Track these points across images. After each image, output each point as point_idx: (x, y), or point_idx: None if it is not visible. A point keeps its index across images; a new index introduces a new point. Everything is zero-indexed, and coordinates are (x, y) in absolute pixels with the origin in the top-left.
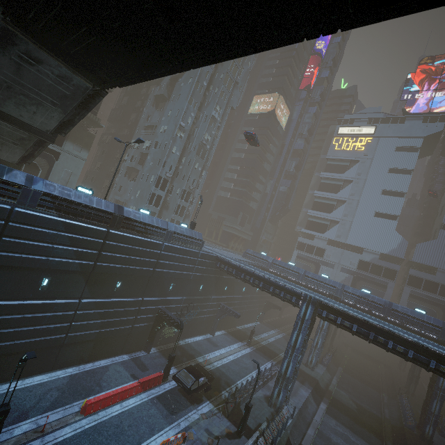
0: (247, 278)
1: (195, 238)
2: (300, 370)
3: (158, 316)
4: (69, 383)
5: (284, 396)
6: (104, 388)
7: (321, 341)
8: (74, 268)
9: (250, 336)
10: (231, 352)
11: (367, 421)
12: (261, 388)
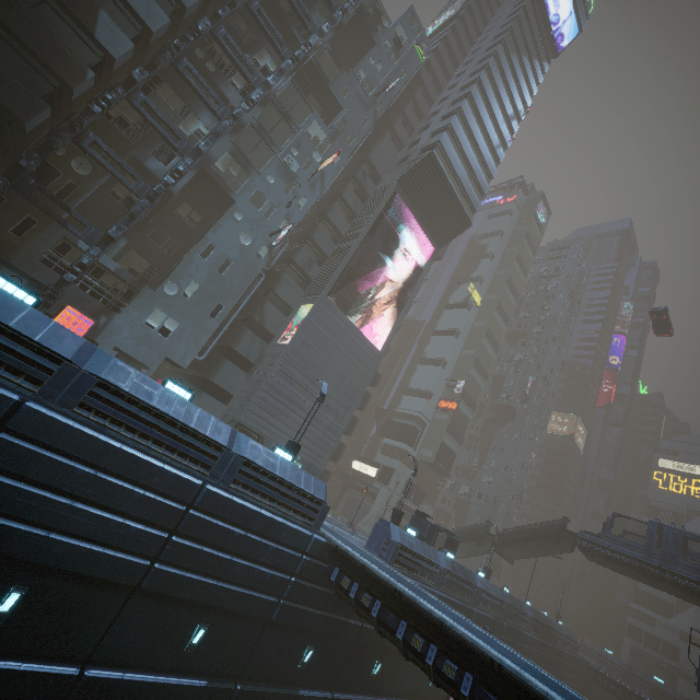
0: None
1: (574, 641)
2: None
3: None
4: None
5: None
6: None
7: None
8: None
9: None
10: None
11: None
12: None
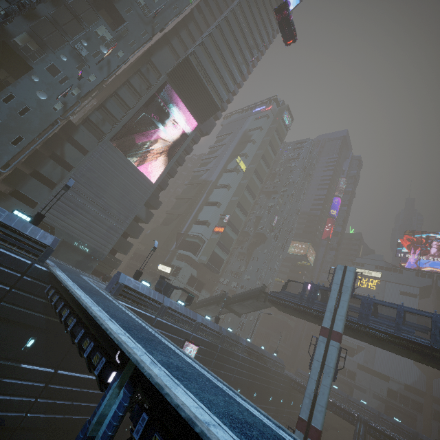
0: None
1: (281, 364)
2: None
3: None
4: None
5: None
6: None
7: None
8: (247, 383)
9: None
10: None
11: None
12: None
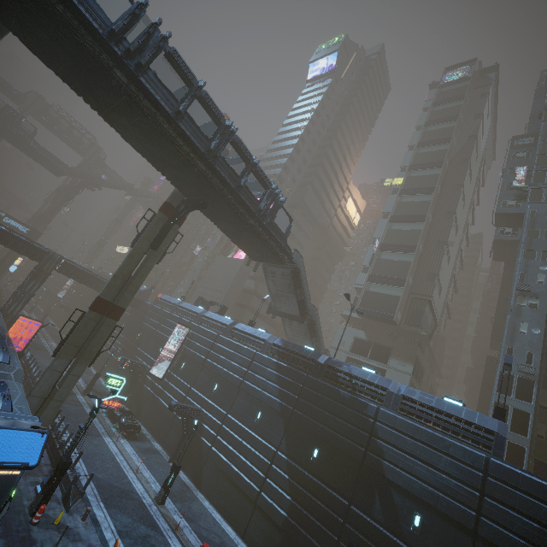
0: None
1: (466, 422)
2: None
3: None
4: None
5: None
6: None
7: None
8: (277, 408)
9: None
10: None
11: None
12: None
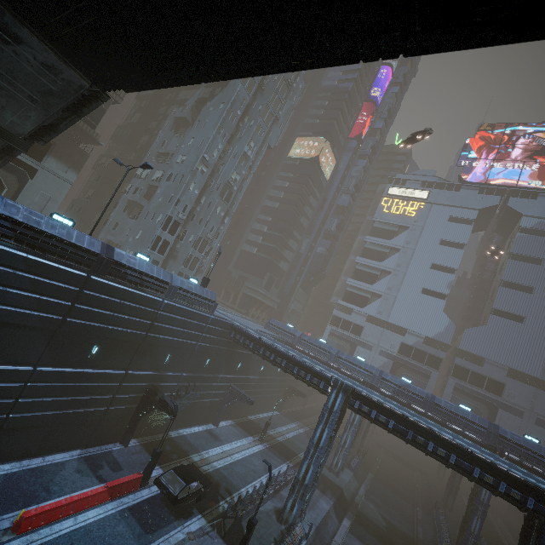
0: (267, 354)
1: (206, 298)
2: (322, 475)
3: (146, 396)
4: (1, 486)
5: (299, 509)
6: (54, 494)
7: (350, 439)
8: (32, 323)
9: (264, 430)
10: (237, 449)
11: (397, 542)
12: (272, 498)
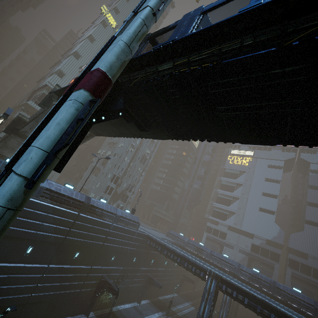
0: (168, 254)
1: (134, 221)
2: None
3: (100, 282)
4: None
5: None
6: None
7: (225, 314)
8: (51, 240)
9: (169, 306)
10: None
11: None
12: None
